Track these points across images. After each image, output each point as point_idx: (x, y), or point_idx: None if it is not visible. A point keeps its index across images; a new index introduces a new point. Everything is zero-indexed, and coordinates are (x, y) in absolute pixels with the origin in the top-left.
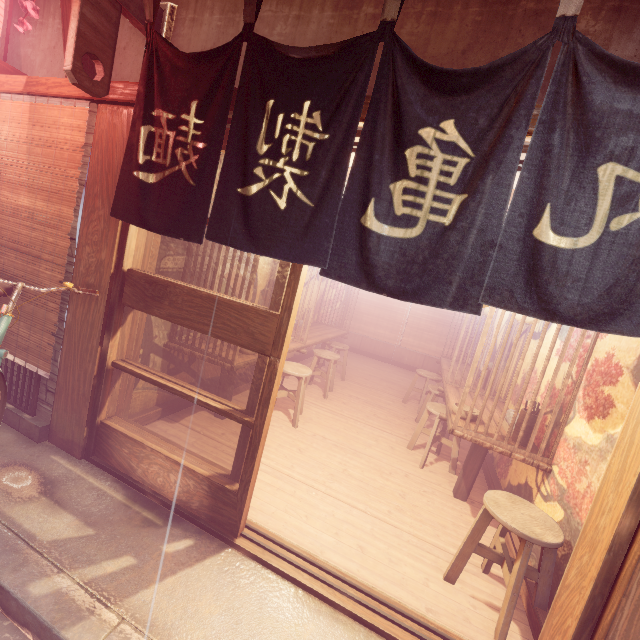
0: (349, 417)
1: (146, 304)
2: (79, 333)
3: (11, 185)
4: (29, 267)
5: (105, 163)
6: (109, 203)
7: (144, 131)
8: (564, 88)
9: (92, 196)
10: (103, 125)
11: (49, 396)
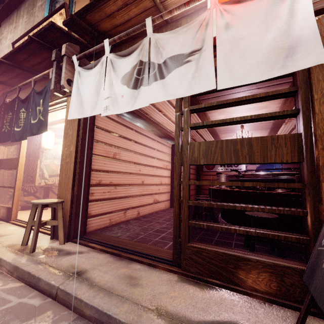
0: None
1: None
2: None
3: None
4: None
5: None
6: None
7: None
8: (33, 98)
9: None
10: None
11: None
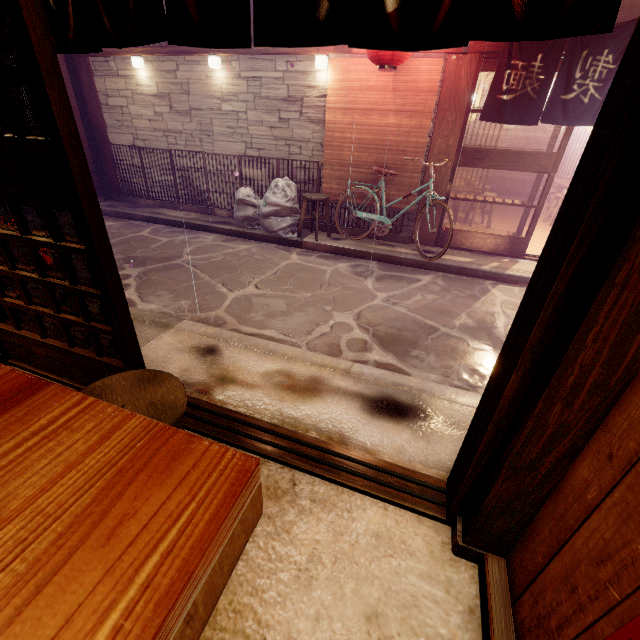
0: (506, 224)
1: (474, 163)
2: (433, 186)
3: (380, 112)
4: (397, 158)
5: (453, 90)
6: (455, 113)
7: (506, 74)
8: None
9: (443, 110)
10: (452, 67)
11: (410, 222)
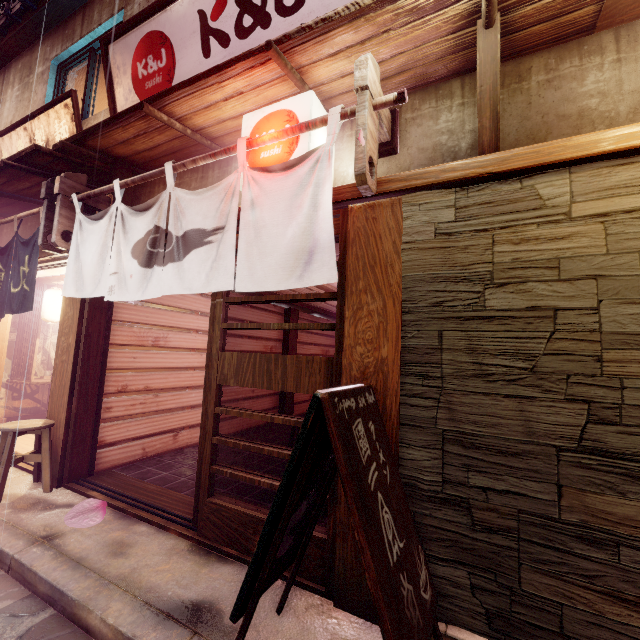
0: None
1: None
2: None
3: None
4: None
5: None
6: None
7: None
8: (16, 249)
9: None
10: None
11: None
